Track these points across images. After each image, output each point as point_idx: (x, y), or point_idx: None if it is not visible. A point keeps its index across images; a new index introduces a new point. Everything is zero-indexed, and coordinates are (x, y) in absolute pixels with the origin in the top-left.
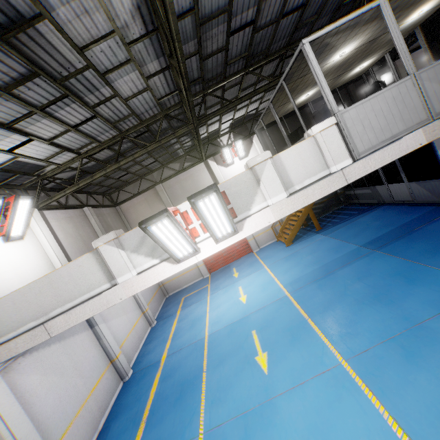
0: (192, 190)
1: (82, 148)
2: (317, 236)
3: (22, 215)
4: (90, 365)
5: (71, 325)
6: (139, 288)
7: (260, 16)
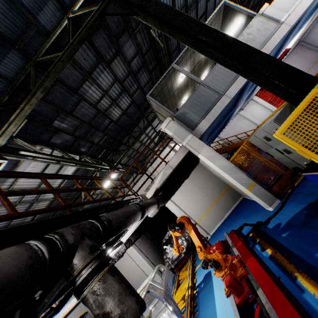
0: None
1: None
2: None
3: None
4: None
5: None
6: None
7: None
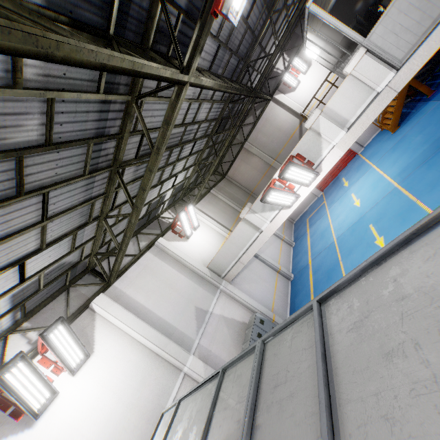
0: (274, 131)
1: (195, 161)
2: (427, 105)
3: (193, 215)
4: (267, 276)
5: (251, 257)
6: (275, 229)
7: None
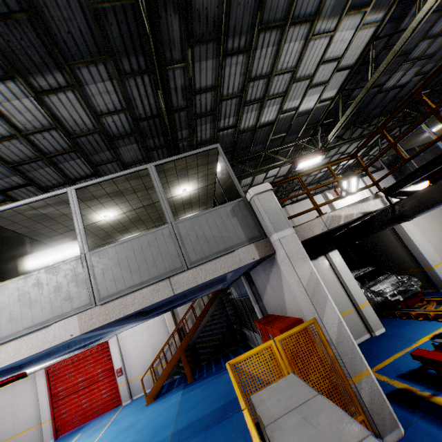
0: None
1: None
2: (178, 393)
3: None
4: None
5: None
6: None
7: (38, 180)
